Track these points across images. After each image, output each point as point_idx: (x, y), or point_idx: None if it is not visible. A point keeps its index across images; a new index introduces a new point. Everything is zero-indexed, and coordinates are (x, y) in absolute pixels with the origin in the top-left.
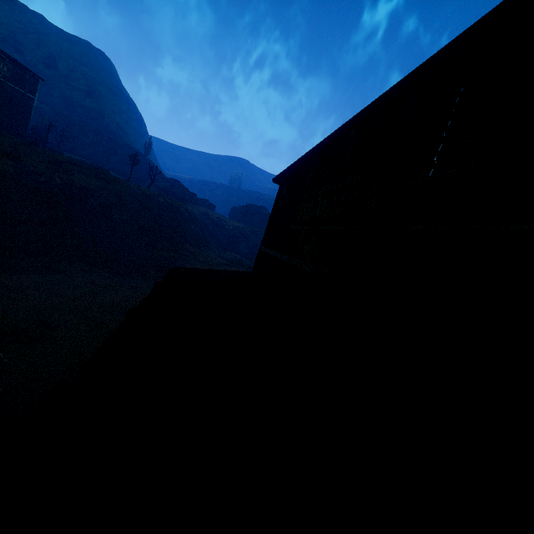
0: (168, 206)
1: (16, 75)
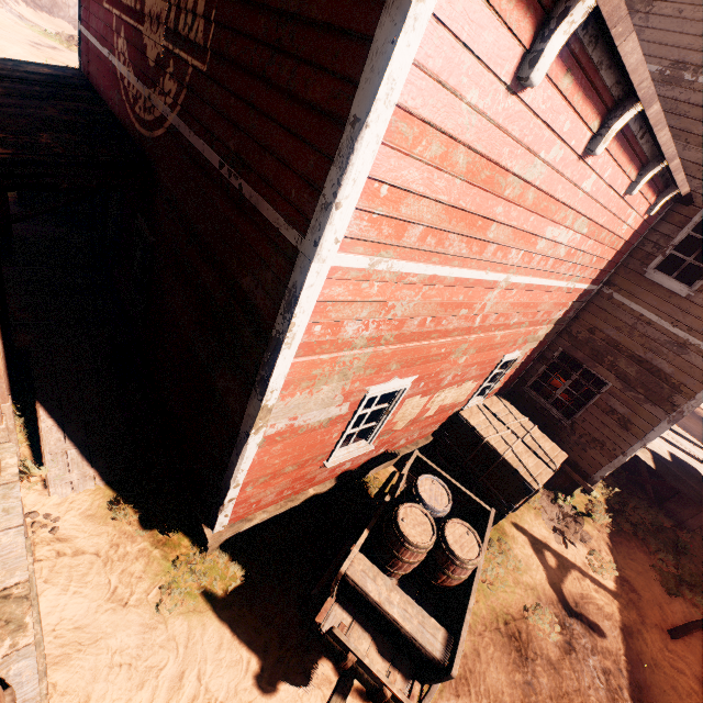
0: None
1: None
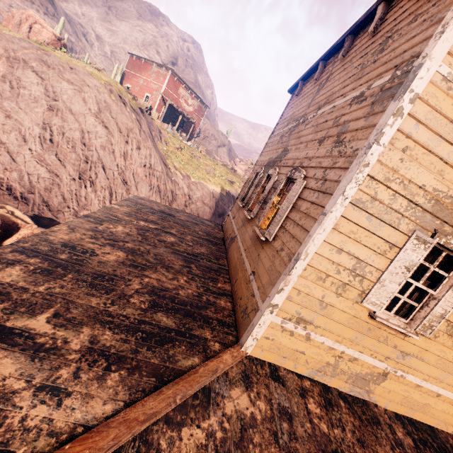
0: None
1: (199, 107)
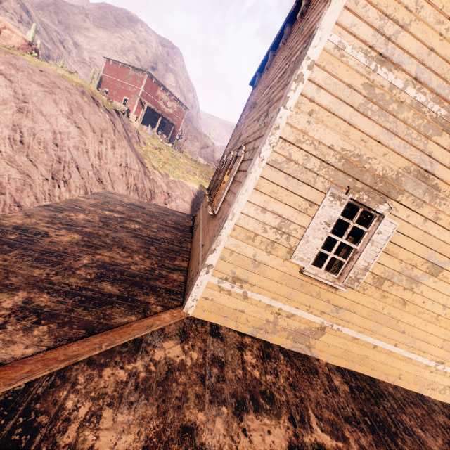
0: None
1: (179, 109)
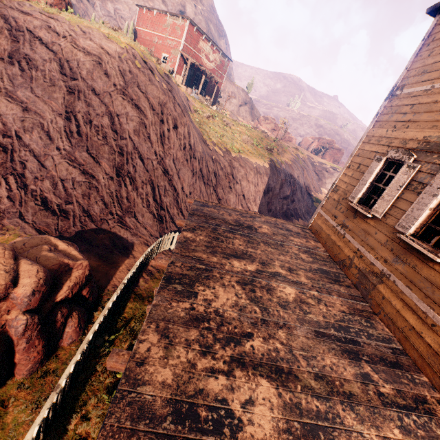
0: (304, 161)
1: (221, 62)
